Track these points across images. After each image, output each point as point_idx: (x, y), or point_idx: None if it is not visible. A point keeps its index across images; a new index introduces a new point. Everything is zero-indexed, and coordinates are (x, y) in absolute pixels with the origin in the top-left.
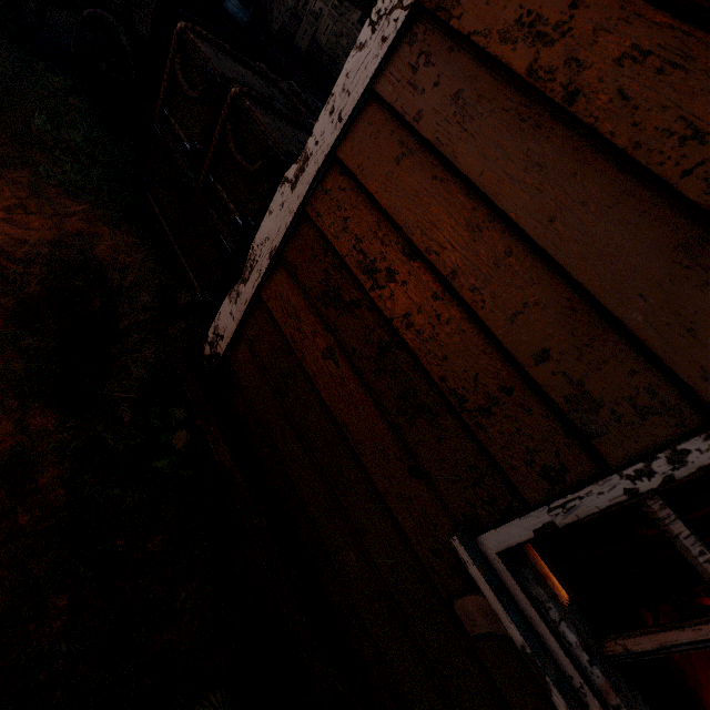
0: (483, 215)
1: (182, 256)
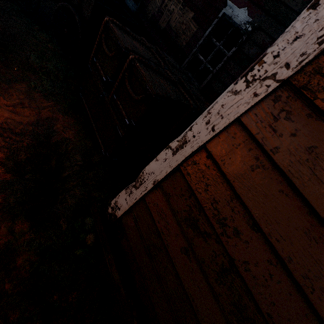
0: (320, 233)
1: (96, 131)
